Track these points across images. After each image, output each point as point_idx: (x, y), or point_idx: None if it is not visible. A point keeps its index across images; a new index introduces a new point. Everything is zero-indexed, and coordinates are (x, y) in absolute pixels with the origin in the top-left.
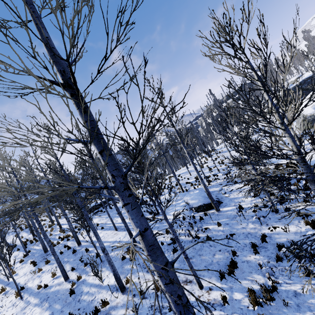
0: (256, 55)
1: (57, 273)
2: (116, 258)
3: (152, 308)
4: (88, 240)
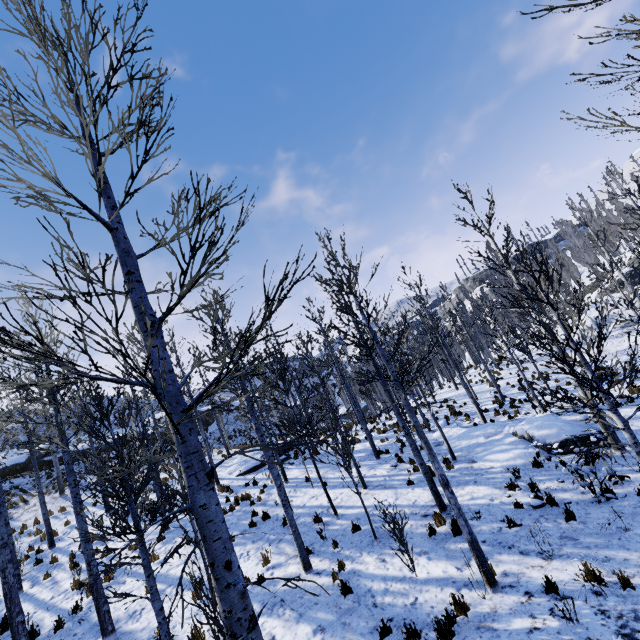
0: None
1: (271, 560)
2: (410, 533)
3: (609, 615)
4: (302, 504)
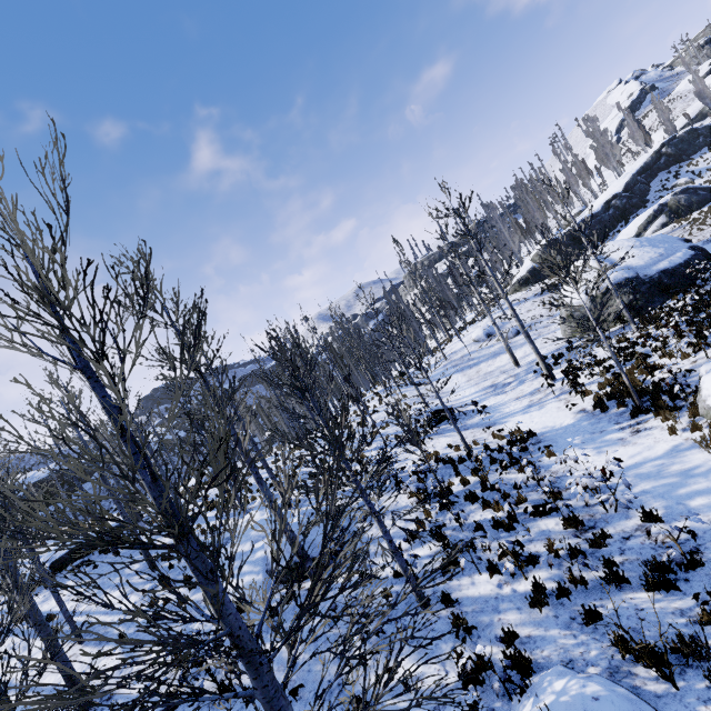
0: (140, 297)
1: None
2: None
3: None
4: None
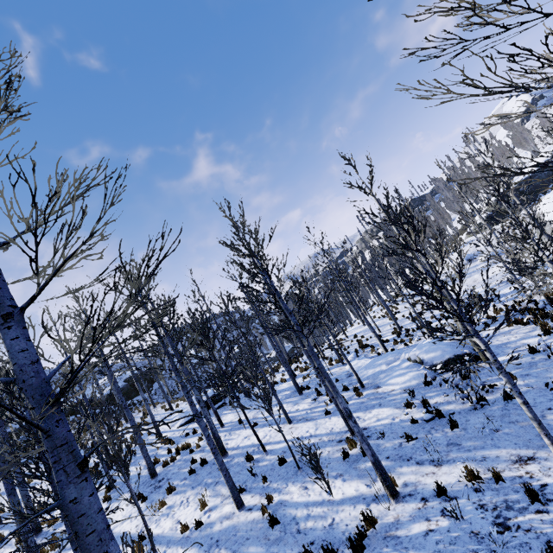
0: None
1: (208, 503)
2: (328, 459)
3: (487, 509)
4: (236, 446)
